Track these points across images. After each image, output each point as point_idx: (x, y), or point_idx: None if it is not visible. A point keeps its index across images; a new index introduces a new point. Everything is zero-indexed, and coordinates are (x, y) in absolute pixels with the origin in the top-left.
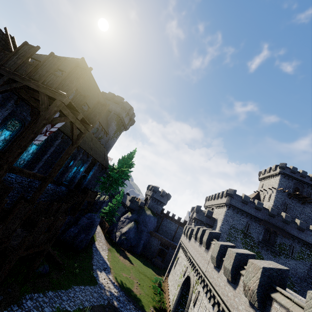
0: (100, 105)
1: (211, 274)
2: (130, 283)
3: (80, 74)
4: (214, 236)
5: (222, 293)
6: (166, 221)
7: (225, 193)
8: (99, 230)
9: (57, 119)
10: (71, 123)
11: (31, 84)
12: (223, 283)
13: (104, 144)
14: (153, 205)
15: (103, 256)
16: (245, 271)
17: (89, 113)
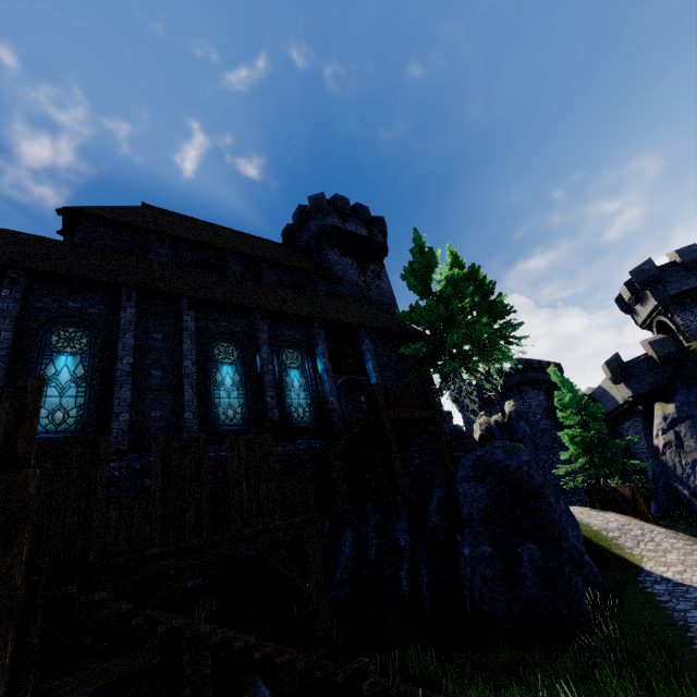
0: None
1: None
2: None
3: None
4: None
5: None
6: None
7: None
8: (620, 523)
9: None
10: None
11: None
12: None
13: None
14: None
15: None
16: None
17: None
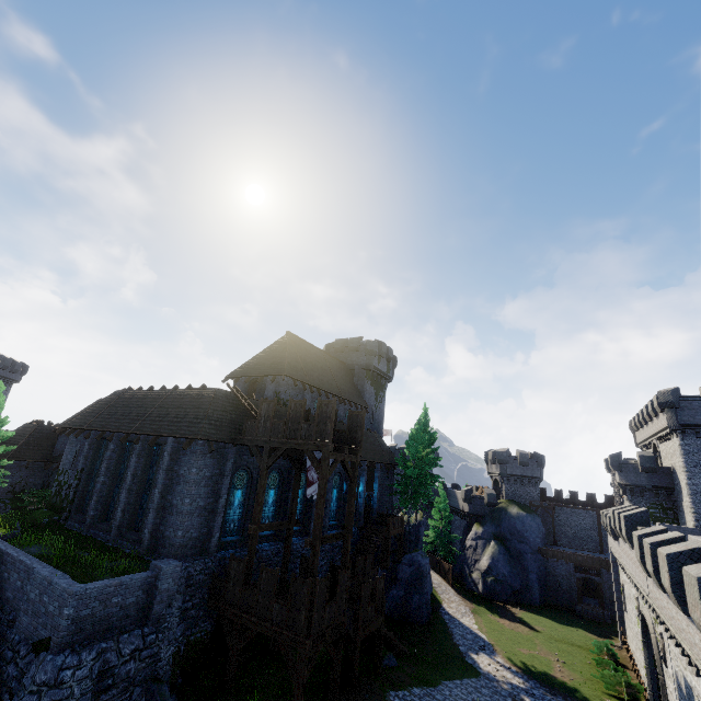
0: (355, 416)
1: (654, 592)
2: (543, 664)
3: (329, 411)
4: (637, 521)
5: (669, 617)
6: (563, 513)
7: (656, 404)
8: (438, 580)
9: (331, 469)
10: (341, 461)
11: (292, 445)
12: (665, 601)
13: (369, 426)
14: (517, 491)
15: (468, 627)
16: (660, 568)
17: (349, 432)
